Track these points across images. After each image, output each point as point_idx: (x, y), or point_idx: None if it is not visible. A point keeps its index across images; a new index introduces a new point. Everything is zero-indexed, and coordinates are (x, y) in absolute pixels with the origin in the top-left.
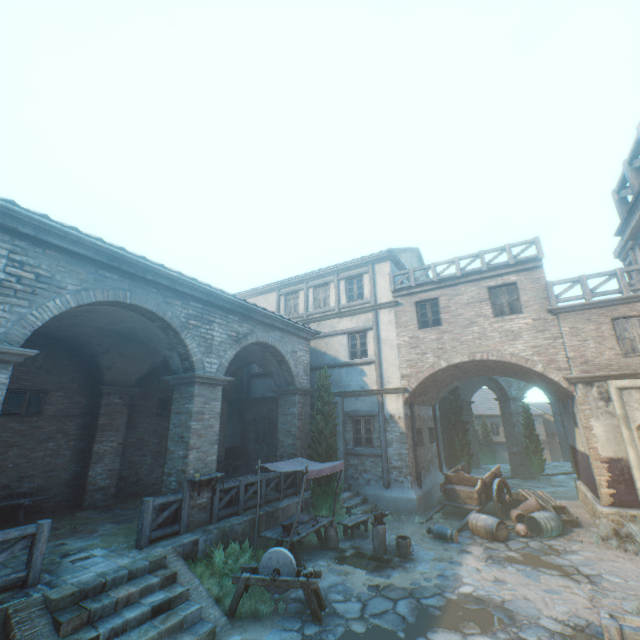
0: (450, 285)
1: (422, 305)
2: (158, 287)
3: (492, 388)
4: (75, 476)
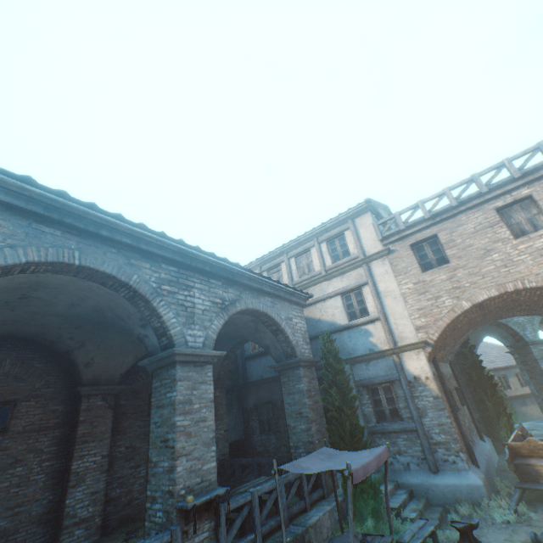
0: (447, 218)
1: (418, 247)
2: (118, 247)
3: (502, 335)
4: (50, 507)
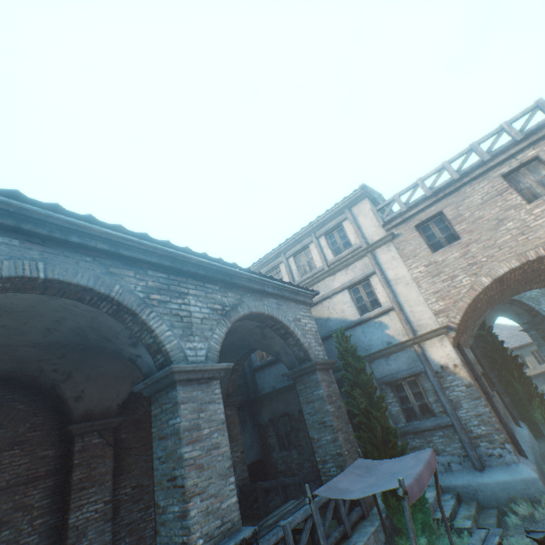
0: (450, 192)
1: (424, 227)
2: (93, 254)
3: (517, 312)
4: None
